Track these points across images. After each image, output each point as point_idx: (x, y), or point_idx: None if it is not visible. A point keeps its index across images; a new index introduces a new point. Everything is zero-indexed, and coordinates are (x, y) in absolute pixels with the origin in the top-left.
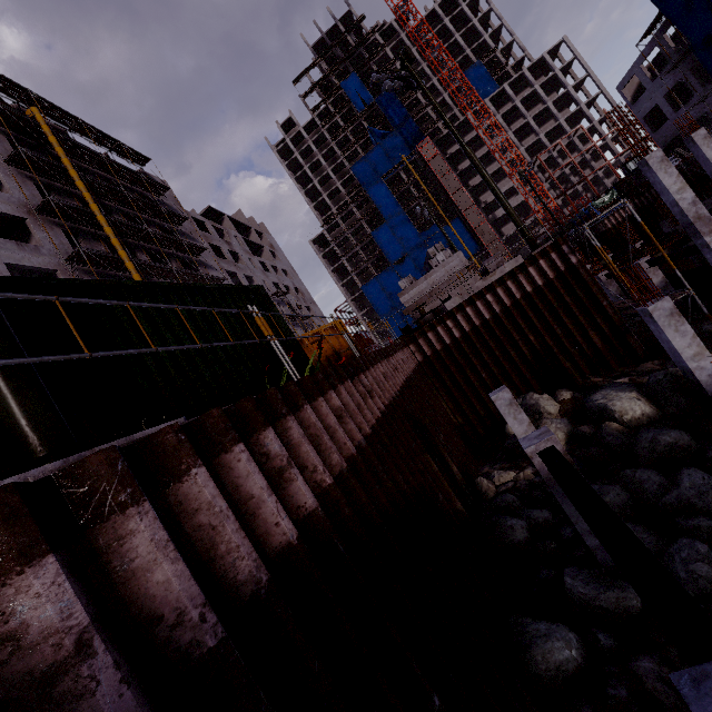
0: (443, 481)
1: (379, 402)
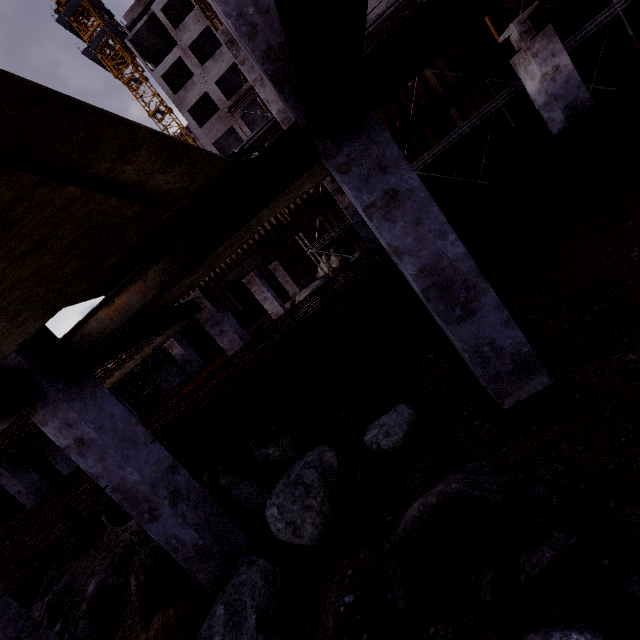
0: (234, 301)
1: (202, 283)
